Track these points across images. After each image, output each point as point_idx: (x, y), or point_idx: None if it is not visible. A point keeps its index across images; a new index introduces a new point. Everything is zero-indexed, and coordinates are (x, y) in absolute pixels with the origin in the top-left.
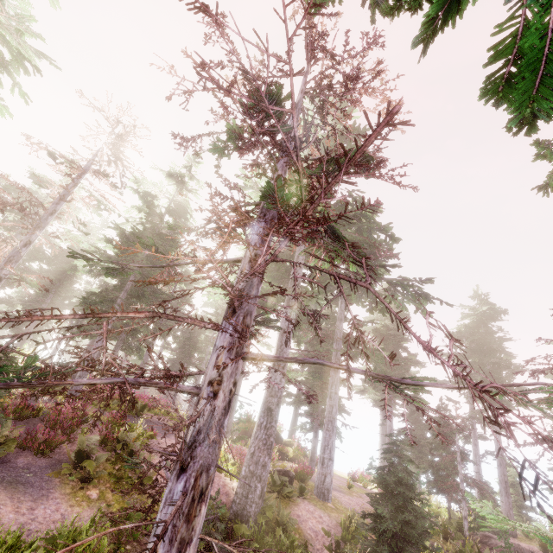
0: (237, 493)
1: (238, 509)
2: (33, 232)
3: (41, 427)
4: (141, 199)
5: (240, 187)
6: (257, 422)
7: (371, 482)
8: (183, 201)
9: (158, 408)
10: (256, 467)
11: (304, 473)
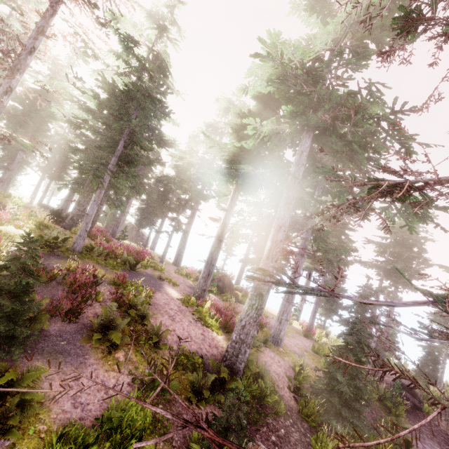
0: (228, 351)
1: (229, 363)
2: (12, 76)
3: (60, 290)
4: (121, 43)
5: (260, 56)
6: (249, 303)
7: (293, 320)
8: (163, 53)
9: (144, 261)
10: (246, 337)
11: (260, 322)
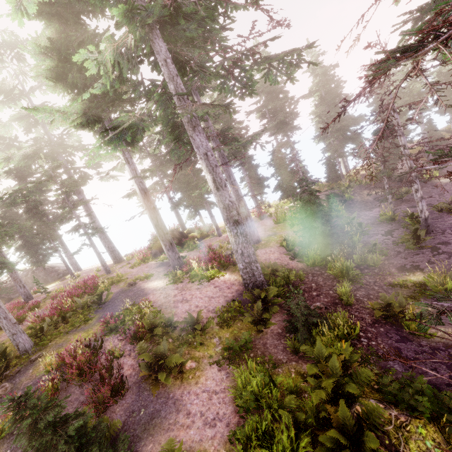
0: (245, 279)
1: (252, 284)
2: None
3: (75, 390)
4: None
5: None
6: (232, 235)
7: None
8: None
9: (100, 287)
10: (250, 258)
11: None
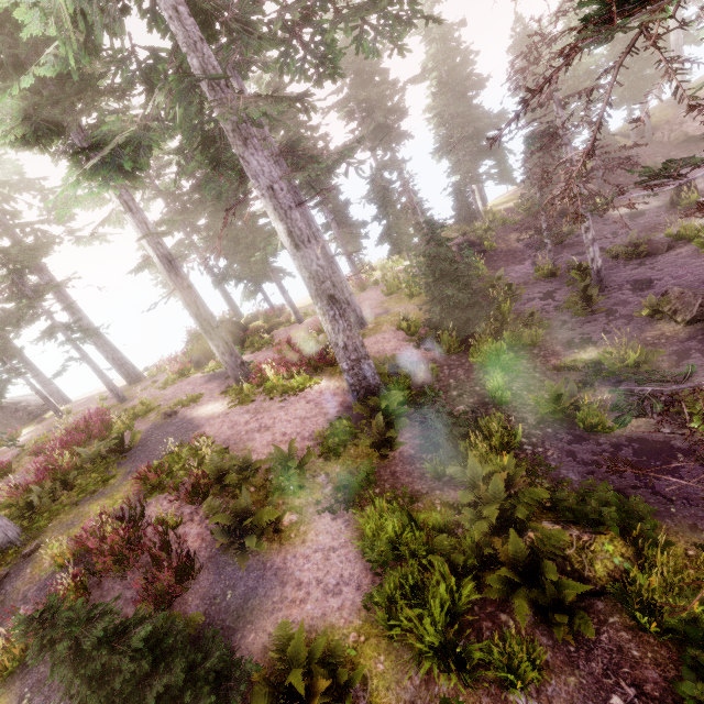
0: (352, 385)
1: (364, 391)
2: None
3: (115, 585)
4: None
5: None
6: (327, 320)
7: None
8: None
9: (115, 425)
10: (358, 353)
11: None
